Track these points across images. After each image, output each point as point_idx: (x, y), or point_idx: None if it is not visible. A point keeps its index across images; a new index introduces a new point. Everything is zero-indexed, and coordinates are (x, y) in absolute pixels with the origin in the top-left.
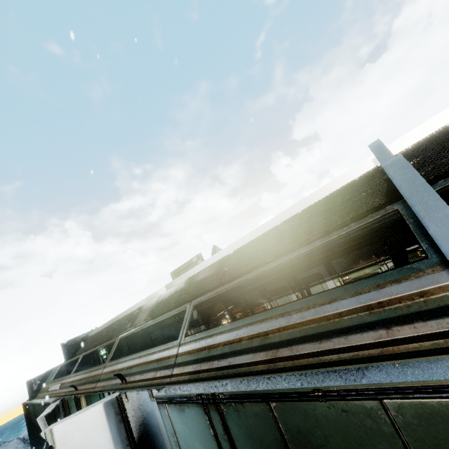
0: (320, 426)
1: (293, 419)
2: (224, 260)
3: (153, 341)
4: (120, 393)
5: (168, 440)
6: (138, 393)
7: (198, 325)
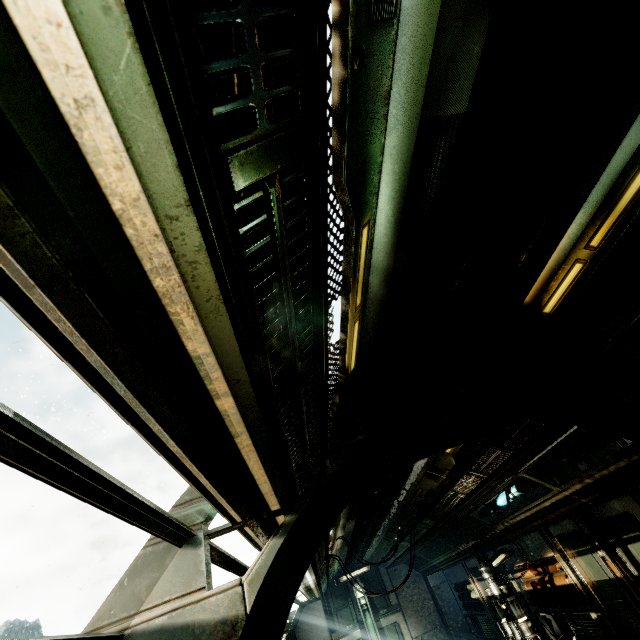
0: None
1: None
2: None
3: (432, 589)
4: None
5: None
6: None
7: (480, 576)
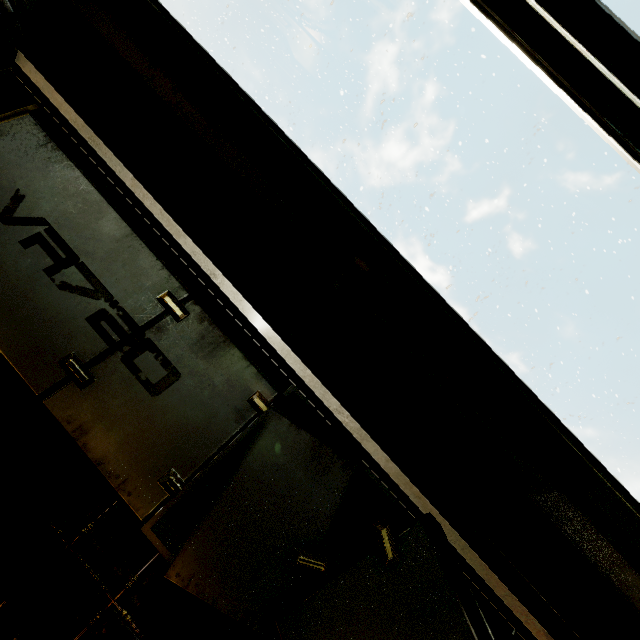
0: None
1: None
2: None
3: None
4: None
5: None
6: None
7: None
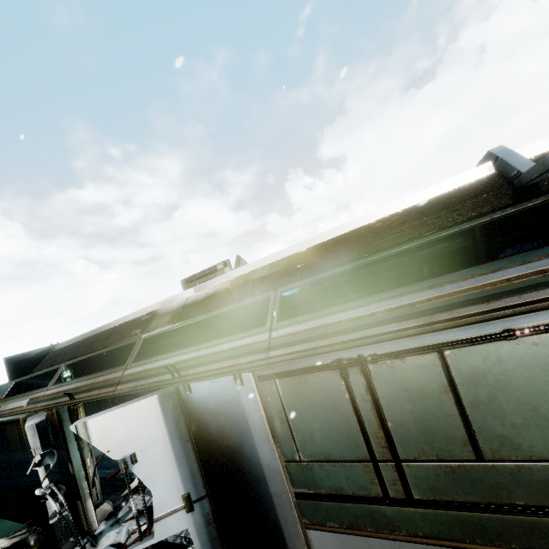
0: (501, 363)
1: (469, 362)
2: (293, 258)
3: None
4: (178, 386)
5: (257, 426)
6: (214, 380)
7: None
